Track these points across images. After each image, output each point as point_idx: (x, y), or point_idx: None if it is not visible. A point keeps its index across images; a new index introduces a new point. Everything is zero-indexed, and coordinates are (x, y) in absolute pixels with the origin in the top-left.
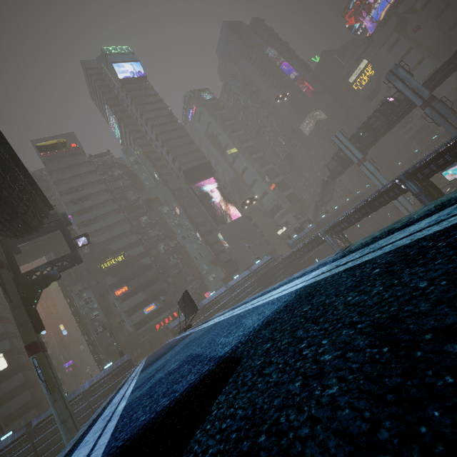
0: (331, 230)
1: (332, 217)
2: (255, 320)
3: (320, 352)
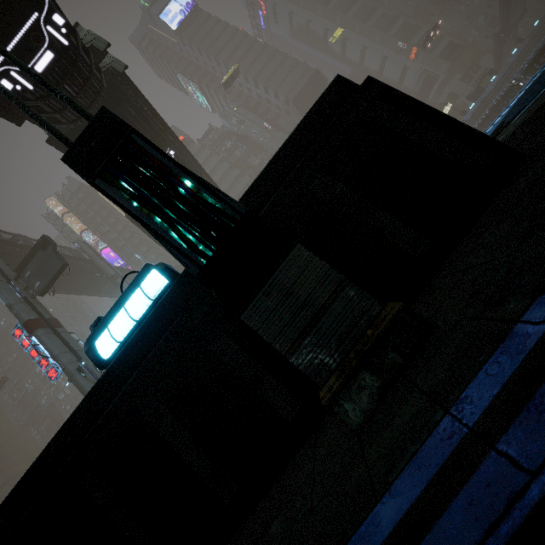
0: (534, 66)
1: (531, 44)
2: (496, 125)
3: (540, 81)
